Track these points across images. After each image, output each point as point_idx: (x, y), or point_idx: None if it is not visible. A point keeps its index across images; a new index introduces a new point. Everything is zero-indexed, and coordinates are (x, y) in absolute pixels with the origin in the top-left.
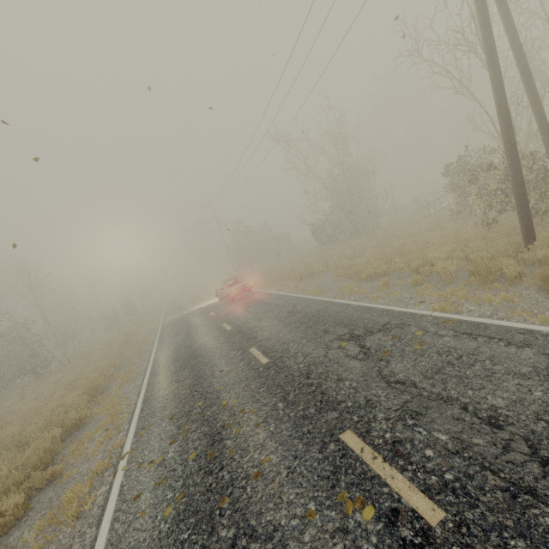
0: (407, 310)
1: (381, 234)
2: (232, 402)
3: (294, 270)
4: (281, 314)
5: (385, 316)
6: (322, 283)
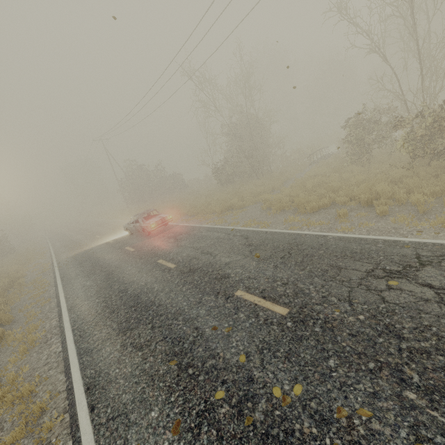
0: (421, 241)
1: (279, 176)
2: (294, 391)
3: (209, 205)
4: (238, 247)
5: (400, 247)
6: (254, 216)
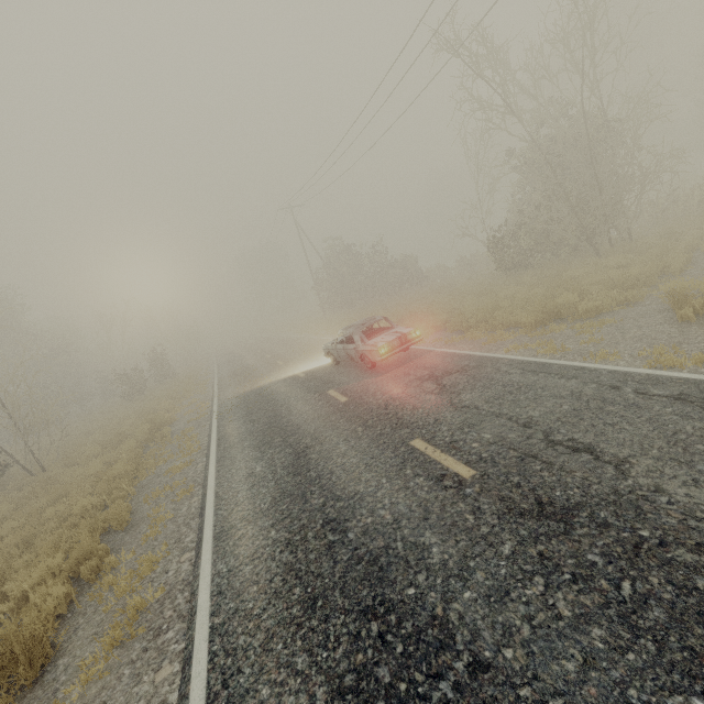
0: None
1: (668, 245)
2: None
3: (498, 309)
4: None
5: None
6: (660, 338)
